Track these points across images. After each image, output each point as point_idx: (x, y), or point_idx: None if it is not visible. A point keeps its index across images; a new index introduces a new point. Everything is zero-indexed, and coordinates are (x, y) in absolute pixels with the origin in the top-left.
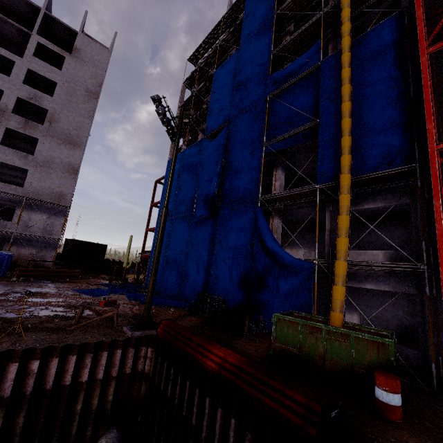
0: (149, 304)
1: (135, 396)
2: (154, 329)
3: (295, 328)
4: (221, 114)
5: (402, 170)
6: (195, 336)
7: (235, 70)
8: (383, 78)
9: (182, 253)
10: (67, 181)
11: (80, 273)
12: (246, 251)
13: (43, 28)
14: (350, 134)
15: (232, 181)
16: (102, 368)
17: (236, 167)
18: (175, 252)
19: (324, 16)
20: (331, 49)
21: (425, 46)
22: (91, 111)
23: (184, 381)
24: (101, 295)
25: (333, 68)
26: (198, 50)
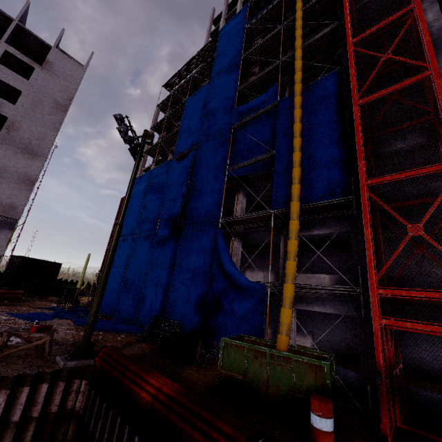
0: (91, 330)
1: (59, 440)
2: (93, 358)
3: (242, 353)
4: (189, 138)
5: (342, 201)
6: (134, 365)
7: (205, 100)
8: (327, 121)
9: (141, 274)
10: (20, 192)
11: (25, 295)
12: (205, 273)
13: (14, 37)
14: (300, 166)
15: (195, 202)
16: (20, 407)
17: (200, 189)
18: (134, 272)
19: (282, 64)
20: (288, 92)
21: (356, 99)
22: (58, 123)
23: (115, 417)
24: (42, 320)
25: (288, 108)
26: (173, 78)
